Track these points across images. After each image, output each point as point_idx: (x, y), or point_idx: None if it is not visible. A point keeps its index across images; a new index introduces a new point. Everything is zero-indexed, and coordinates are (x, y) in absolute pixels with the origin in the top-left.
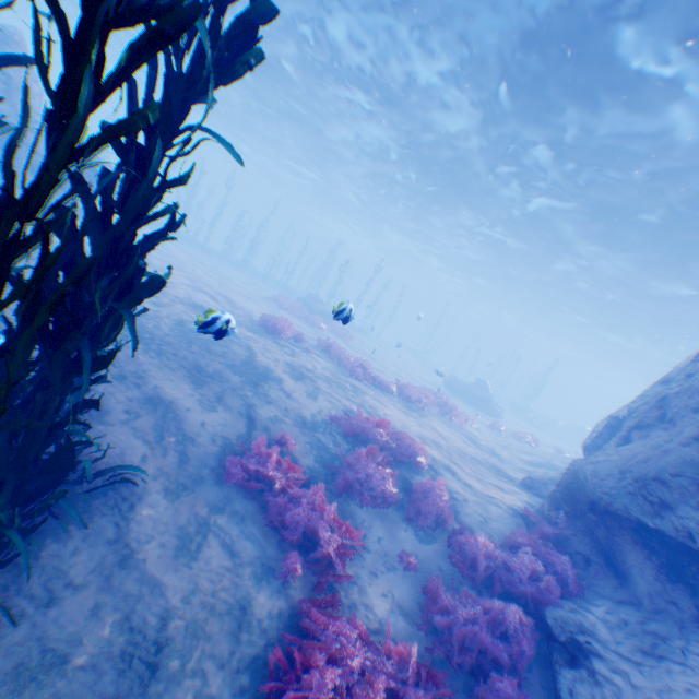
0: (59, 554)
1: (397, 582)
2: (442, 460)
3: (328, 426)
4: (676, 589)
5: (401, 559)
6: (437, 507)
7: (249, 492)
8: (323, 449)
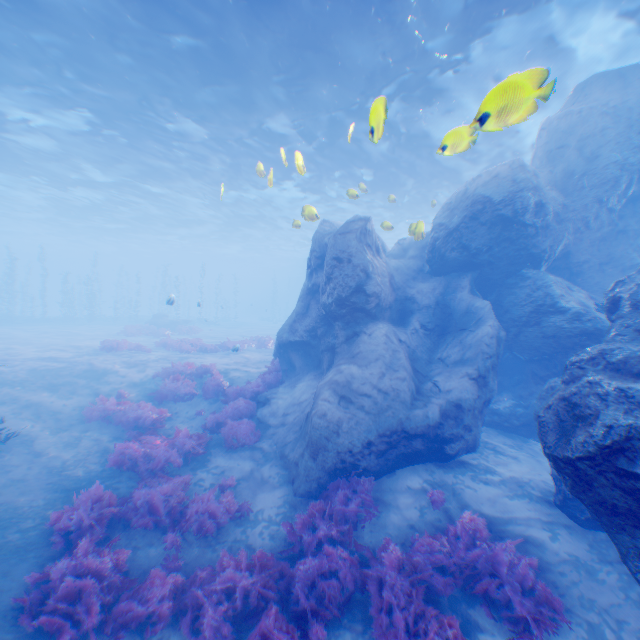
0: (4, 461)
1: (195, 421)
2: (235, 367)
3: (154, 379)
4: (308, 359)
5: (197, 412)
6: (216, 385)
7: (103, 419)
8: (151, 390)
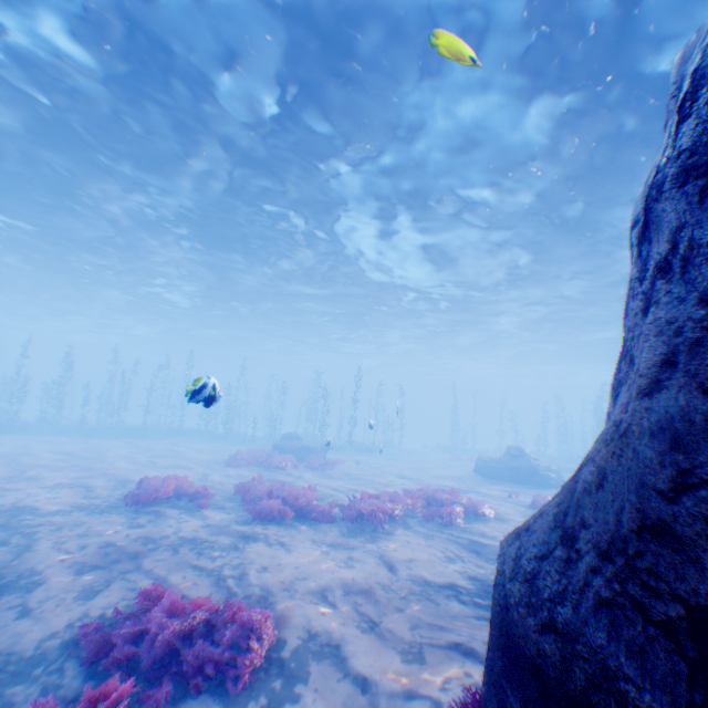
0: None
1: None
2: (337, 630)
3: (67, 655)
4: None
5: None
6: None
7: None
8: None
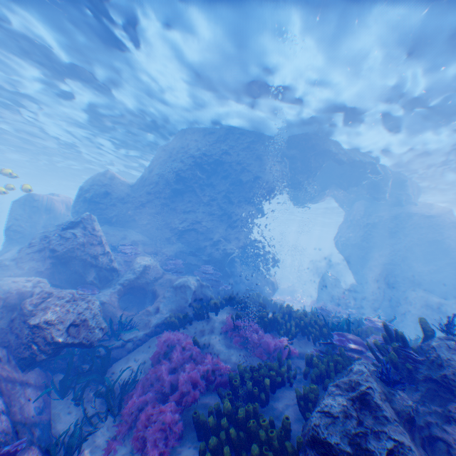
0: None
1: None
2: None
3: None
4: None
5: None
6: None
7: None
8: None
